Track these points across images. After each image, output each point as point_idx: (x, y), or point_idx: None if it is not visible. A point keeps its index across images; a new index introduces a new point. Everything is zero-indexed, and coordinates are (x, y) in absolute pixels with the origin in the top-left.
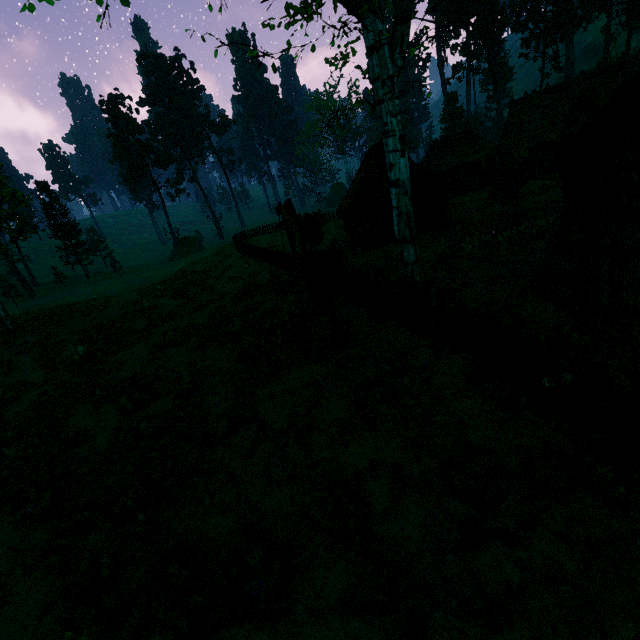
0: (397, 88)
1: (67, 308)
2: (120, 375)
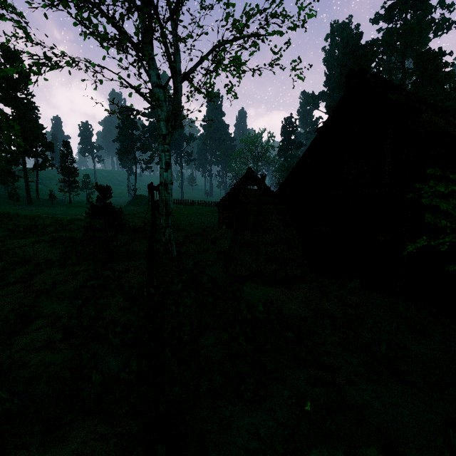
0: (168, 140)
1: (35, 214)
2: (2, 248)
